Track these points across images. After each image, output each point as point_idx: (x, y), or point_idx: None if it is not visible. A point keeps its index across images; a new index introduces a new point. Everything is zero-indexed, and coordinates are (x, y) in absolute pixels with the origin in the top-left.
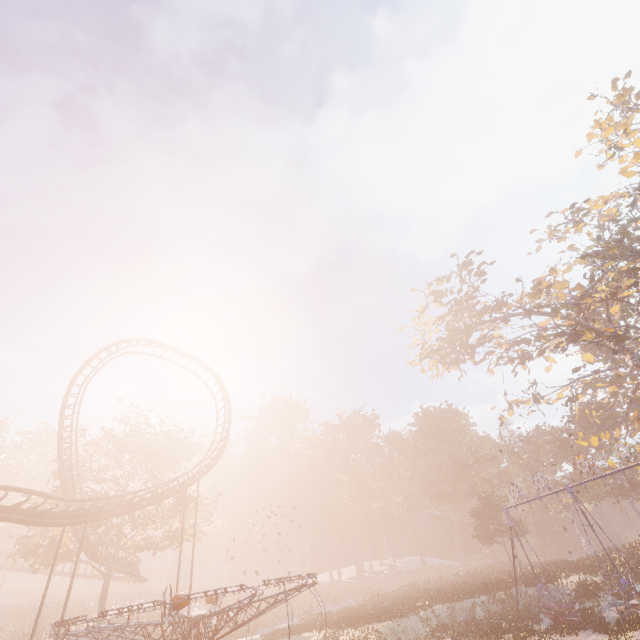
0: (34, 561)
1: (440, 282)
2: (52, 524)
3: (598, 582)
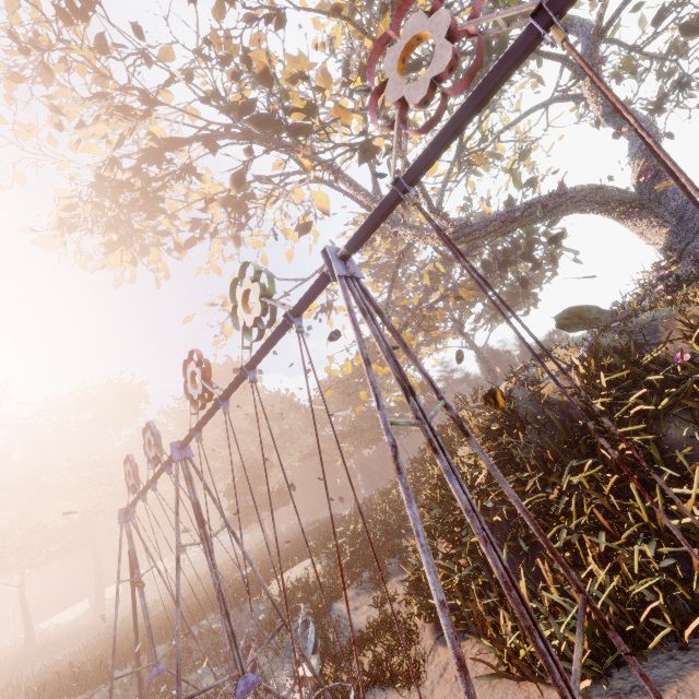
0: None
1: (39, 2)
2: None
3: (320, 573)
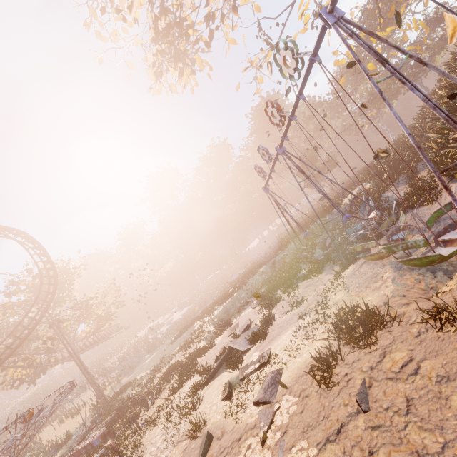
0: (29, 381)
1: None
2: None
3: (370, 187)
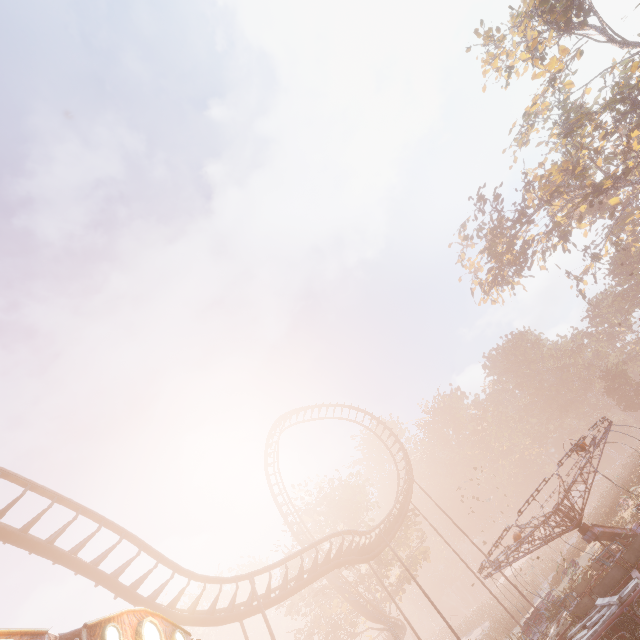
0: None
1: (465, 227)
2: (370, 558)
3: None
